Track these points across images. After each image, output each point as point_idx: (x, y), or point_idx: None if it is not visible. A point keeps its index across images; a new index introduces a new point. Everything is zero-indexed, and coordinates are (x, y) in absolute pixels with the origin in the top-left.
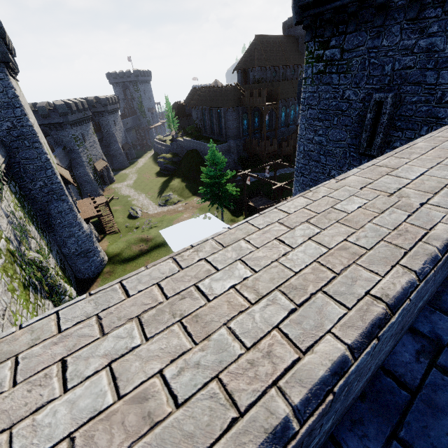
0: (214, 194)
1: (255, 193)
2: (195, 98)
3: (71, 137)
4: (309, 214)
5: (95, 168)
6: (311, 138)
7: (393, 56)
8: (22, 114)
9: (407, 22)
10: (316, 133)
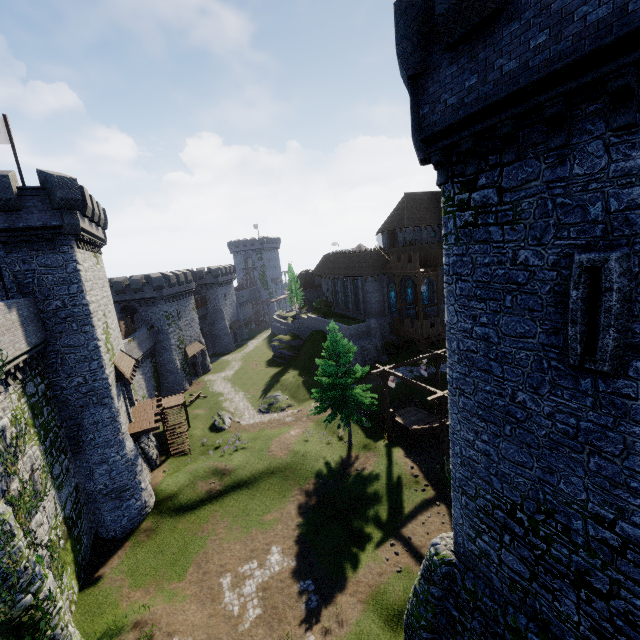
0: (335, 402)
1: (408, 400)
2: (326, 265)
3: (162, 314)
4: None
5: (186, 353)
6: (469, 328)
7: (601, 189)
8: (78, 291)
9: (614, 133)
10: (476, 320)
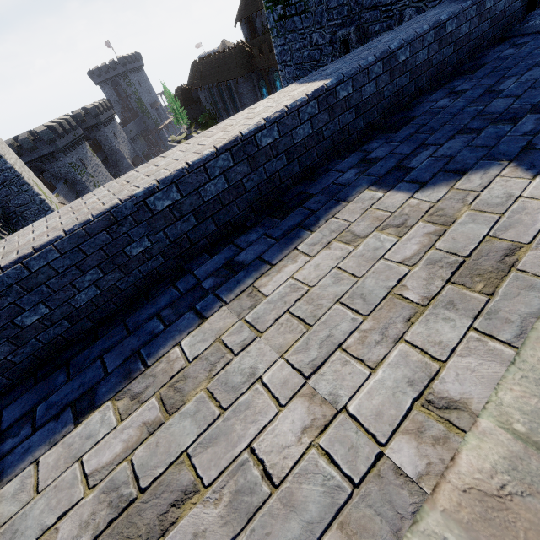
0: None
1: None
2: (197, 75)
3: (69, 167)
4: (67, 210)
5: None
6: None
7: None
8: None
9: None
10: None
